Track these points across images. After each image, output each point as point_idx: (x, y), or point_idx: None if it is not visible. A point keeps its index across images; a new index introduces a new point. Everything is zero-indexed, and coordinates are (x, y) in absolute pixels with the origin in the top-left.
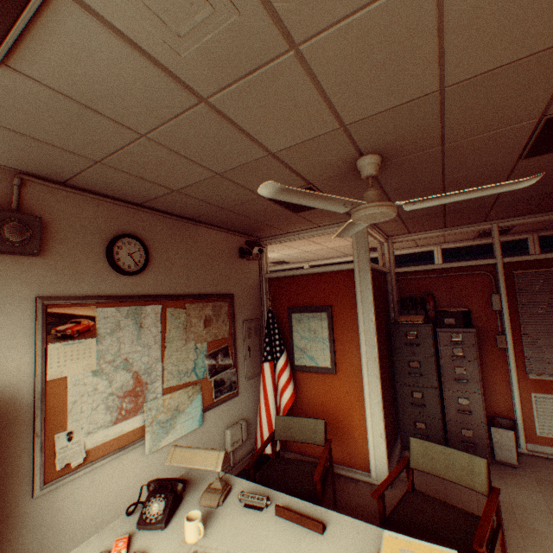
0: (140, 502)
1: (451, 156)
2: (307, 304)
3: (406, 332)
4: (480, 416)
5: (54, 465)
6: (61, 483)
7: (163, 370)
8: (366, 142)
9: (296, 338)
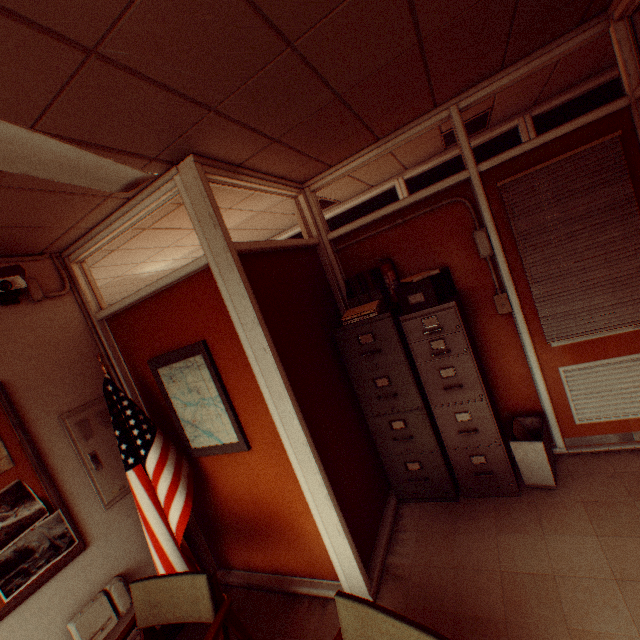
0: None
1: None
2: (173, 347)
3: (358, 336)
4: (492, 433)
5: None
6: None
7: None
8: None
9: (179, 407)
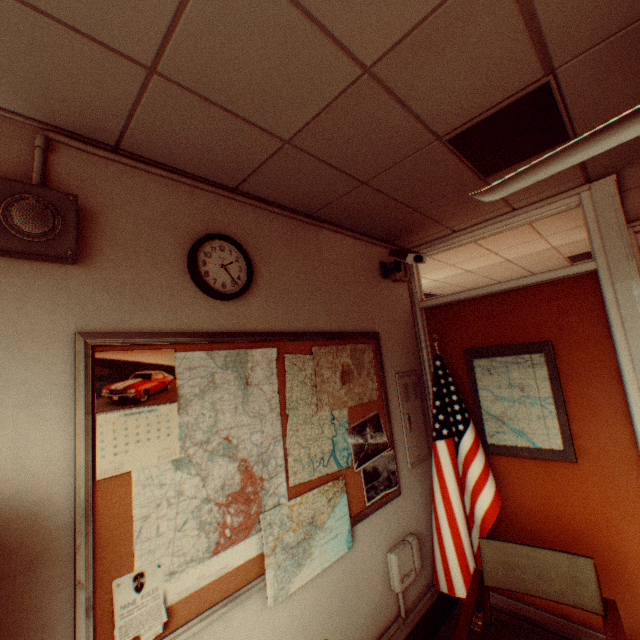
0: None
1: None
2: (499, 342)
3: None
4: None
5: (112, 639)
6: None
7: (286, 455)
8: None
9: (485, 399)
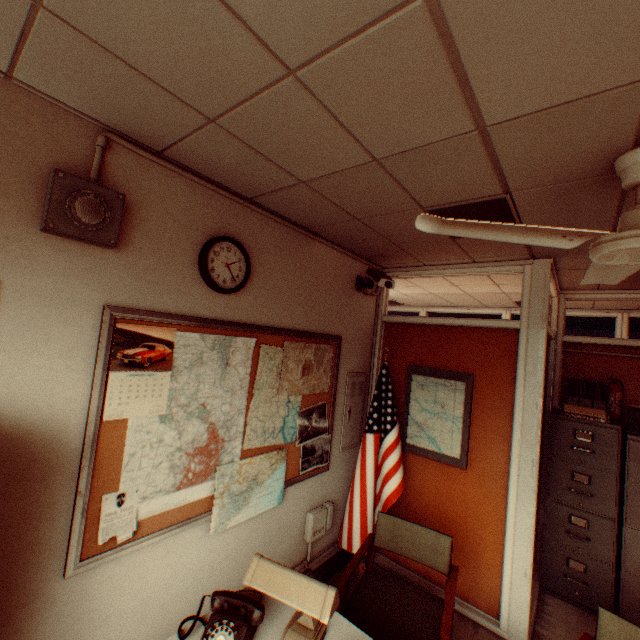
0: (198, 618)
1: None
2: (436, 366)
3: (575, 429)
4: None
5: (96, 536)
6: (101, 562)
7: (245, 425)
8: None
9: (414, 408)
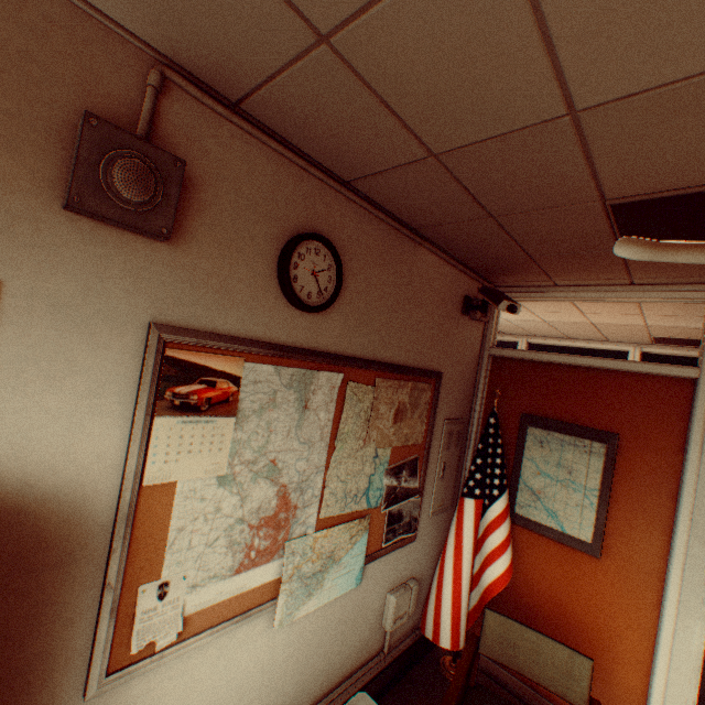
0: None
1: None
2: (562, 418)
3: None
4: None
5: (128, 640)
6: (134, 674)
7: (323, 486)
8: None
9: (527, 469)
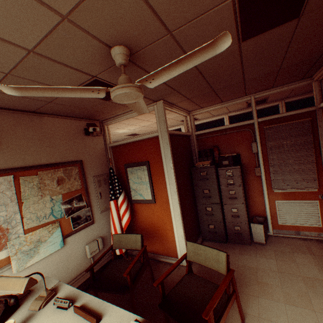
0: None
1: (185, 43)
2: (135, 161)
3: (200, 172)
4: (244, 218)
5: None
6: None
7: (23, 218)
8: (101, 33)
9: (131, 183)
